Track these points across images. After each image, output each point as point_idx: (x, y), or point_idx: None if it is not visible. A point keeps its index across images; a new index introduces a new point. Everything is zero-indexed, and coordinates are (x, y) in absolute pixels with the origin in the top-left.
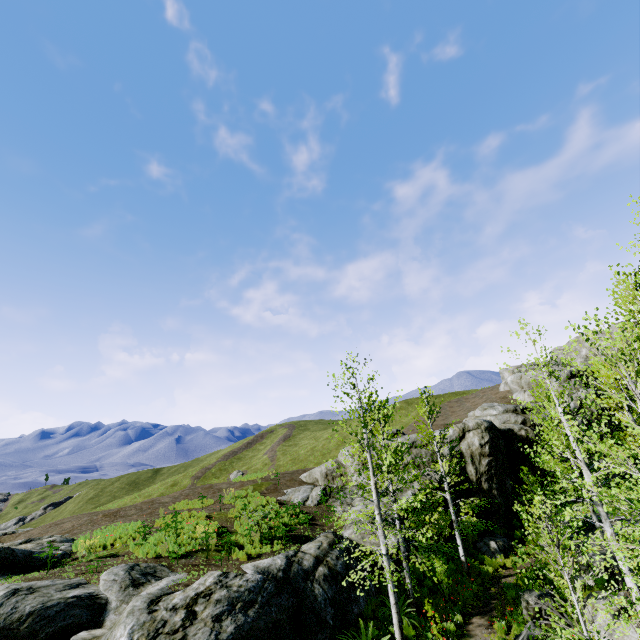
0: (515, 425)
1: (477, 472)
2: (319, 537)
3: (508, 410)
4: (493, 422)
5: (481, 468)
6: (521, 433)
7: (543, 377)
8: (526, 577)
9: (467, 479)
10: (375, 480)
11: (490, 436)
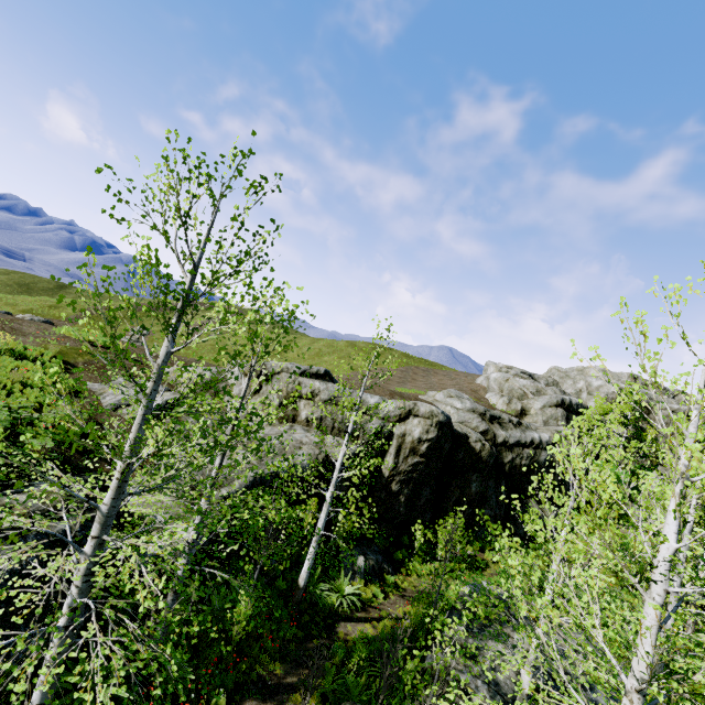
0: (474, 433)
1: (395, 468)
2: (25, 493)
3: (476, 410)
4: (451, 416)
5: (403, 466)
6: (476, 445)
7: (531, 391)
8: (371, 641)
9: (378, 470)
10: (128, 463)
11: (438, 435)
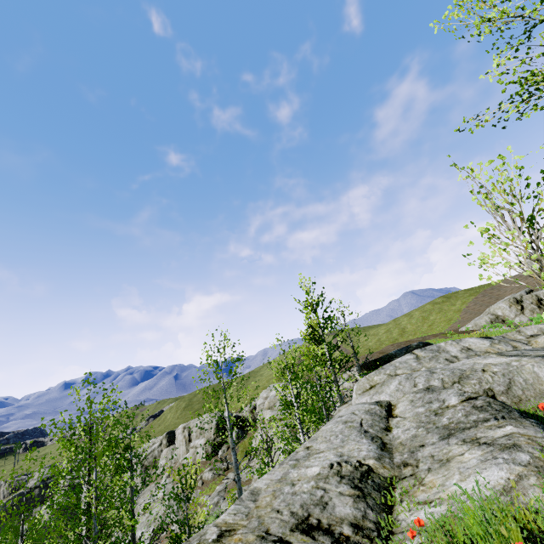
0: None
1: None
2: None
3: None
4: None
5: None
6: None
7: None
8: None
9: None
10: None
11: None
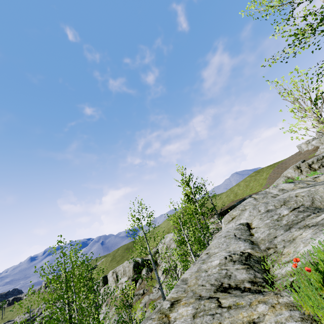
0: None
1: None
2: None
3: None
4: None
5: None
6: None
7: None
8: None
9: None
10: None
11: None
